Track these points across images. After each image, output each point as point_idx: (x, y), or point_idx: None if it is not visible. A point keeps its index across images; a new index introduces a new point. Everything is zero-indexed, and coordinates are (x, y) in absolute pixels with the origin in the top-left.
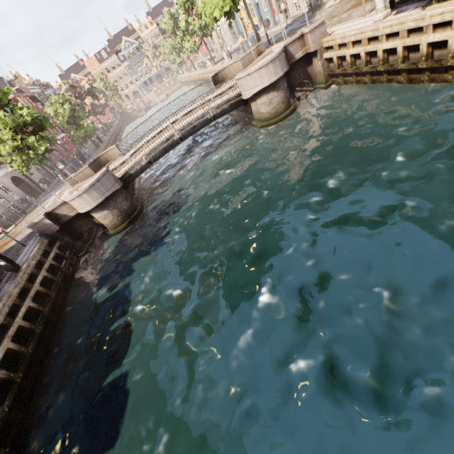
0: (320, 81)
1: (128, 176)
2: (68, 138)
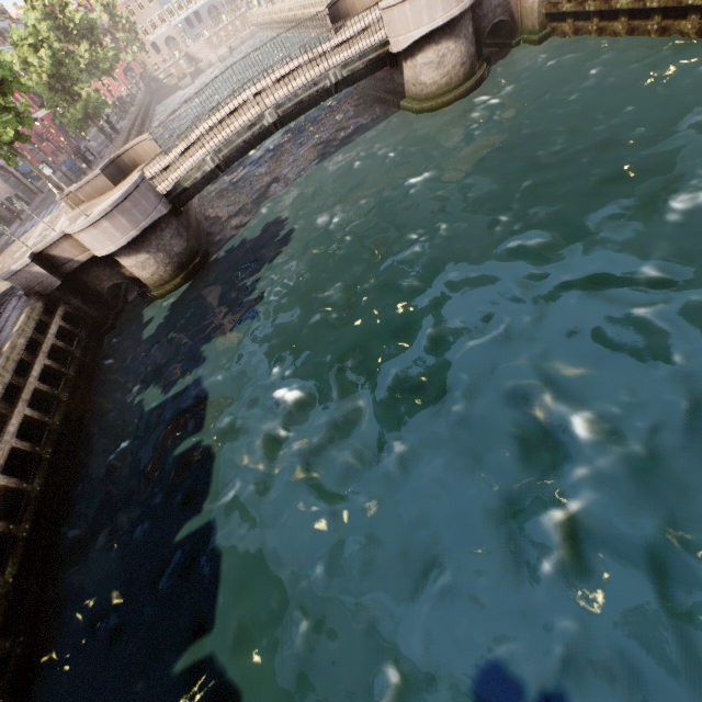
0: (531, 27)
1: (180, 193)
2: (51, 121)
